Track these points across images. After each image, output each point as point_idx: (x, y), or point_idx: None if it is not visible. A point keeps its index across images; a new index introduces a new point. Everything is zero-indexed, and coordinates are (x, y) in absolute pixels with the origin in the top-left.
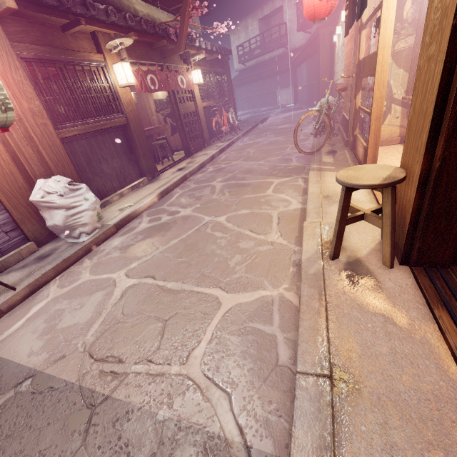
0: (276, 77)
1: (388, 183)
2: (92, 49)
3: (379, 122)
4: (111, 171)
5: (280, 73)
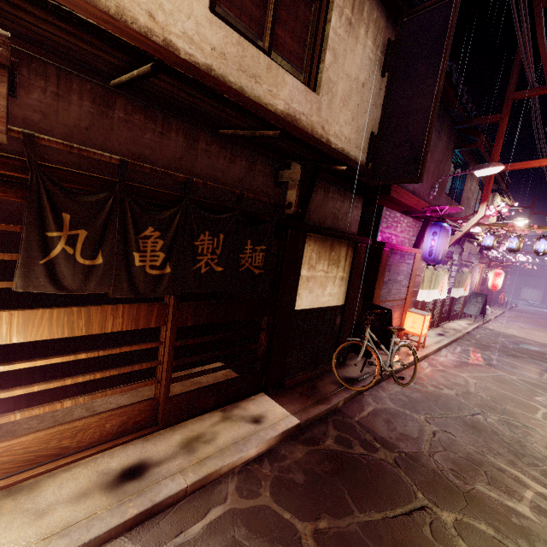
0: (526, 277)
1: None
2: (486, 266)
3: None
4: None
5: (531, 277)
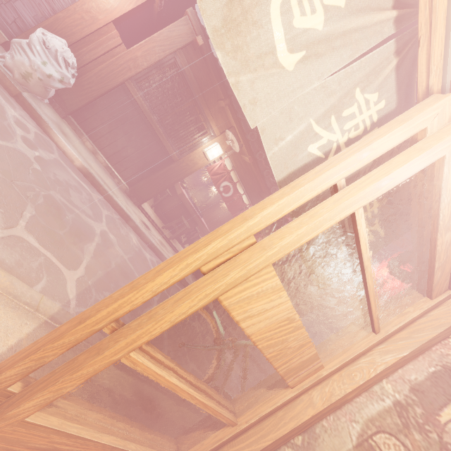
0: None
1: None
2: (221, 127)
3: (88, 357)
4: (120, 145)
5: None
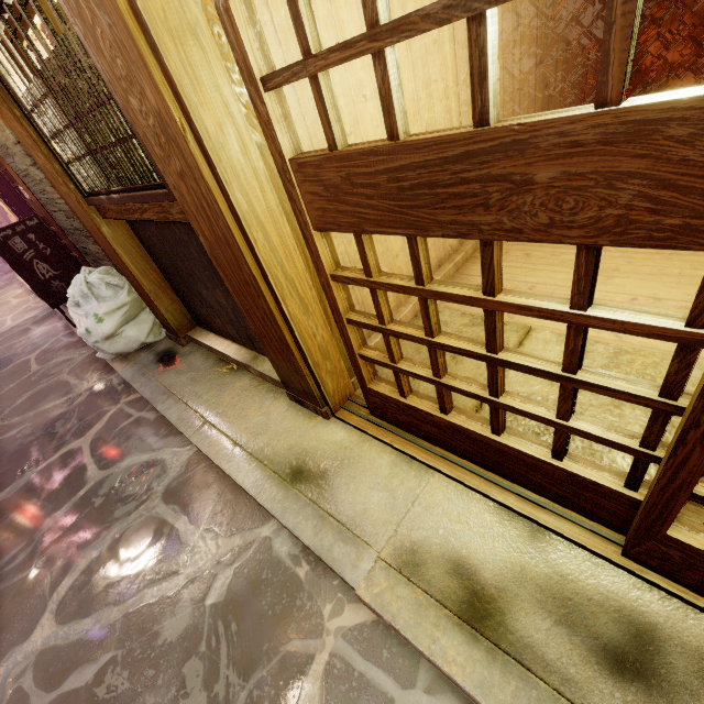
0: None
1: None
2: None
3: None
4: None
5: None
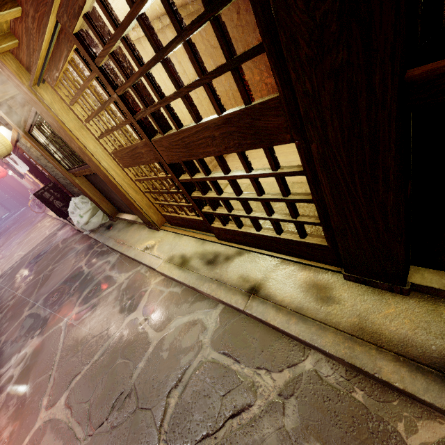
0: None
1: None
2: None
3: None
4: None
5: None
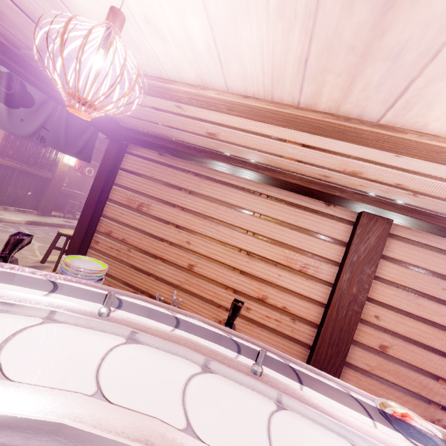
0: None
1: (66, 234)
2: None
3: None
4: (13, 193)
5: None
